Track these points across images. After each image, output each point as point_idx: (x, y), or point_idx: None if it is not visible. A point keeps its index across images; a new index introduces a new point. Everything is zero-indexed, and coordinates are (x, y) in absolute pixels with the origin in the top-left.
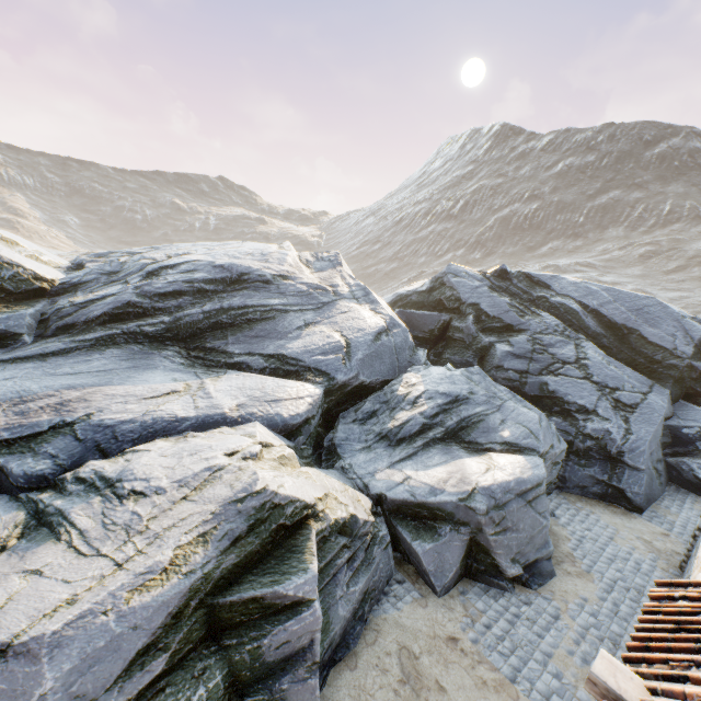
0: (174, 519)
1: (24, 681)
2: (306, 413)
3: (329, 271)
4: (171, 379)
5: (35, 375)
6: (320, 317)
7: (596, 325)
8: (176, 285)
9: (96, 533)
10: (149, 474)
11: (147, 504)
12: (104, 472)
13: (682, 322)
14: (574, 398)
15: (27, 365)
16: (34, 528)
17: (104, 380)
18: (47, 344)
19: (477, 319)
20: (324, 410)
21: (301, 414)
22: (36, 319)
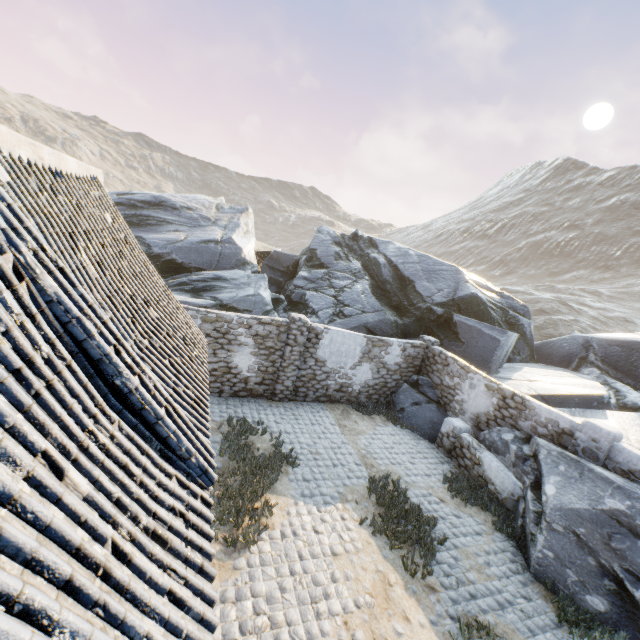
0: None
1: None
2: None
3: (229, 214)
4: None
5: None
6: (189, 230)
7: (388, 275)
8: (122, 200)
9: None
10: None
11: None
12: None
13: (461, 285)
14: (313, 304)
15: None
16: None
17: None
18: None
19: (310, 259)
20: None
21: None
22: None
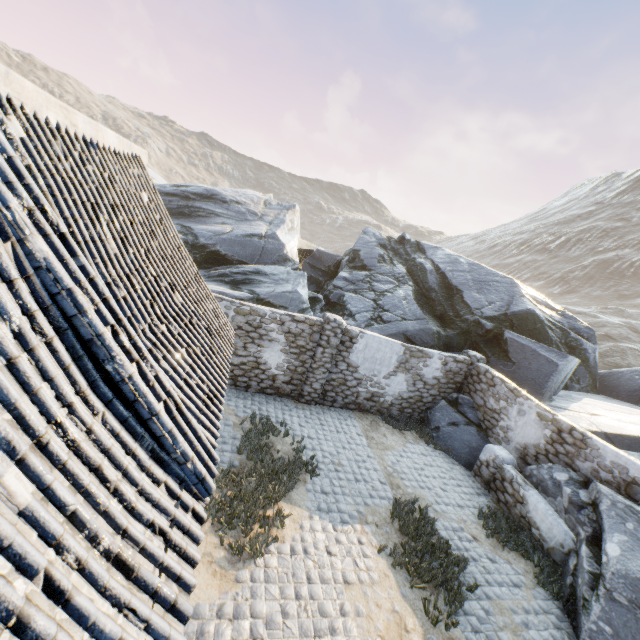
0: None
1: None
2: None
3: (275, 210)
4: None
5: None
6: (236, 223)
7: (434, 282)
8: (177, 191)
9: None
10: None
11: None
12: None
13: (516, 299)
14: (351, 306)
15: None
16: None
17: None
18: None
19: (352, 260)
20: (194, 260)
21: None
22: None
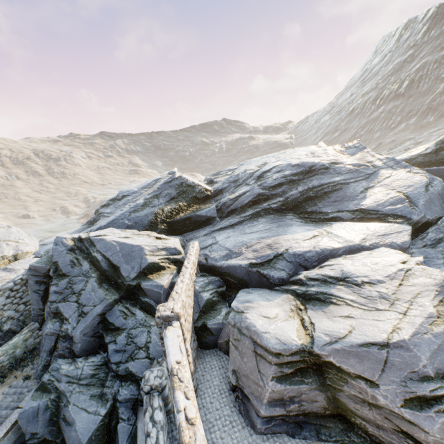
0: (411, 294)
1: (409, 358)
2: (408, 241)
3: (359, 153)
4: (306, 230)
5: (237, 234)
6: (371, 183)
7: None
8: (278, 180)
9: (363, 301)
10: (363, 274)
11: (380, 287)
12: (328, 275)
13: None
14: None
15: (227, 231)
16: (304, 301)
17: (275, 233)
18: (229, 220)
19: None
20: None
21: (407, 241)
22: (215, 209)
